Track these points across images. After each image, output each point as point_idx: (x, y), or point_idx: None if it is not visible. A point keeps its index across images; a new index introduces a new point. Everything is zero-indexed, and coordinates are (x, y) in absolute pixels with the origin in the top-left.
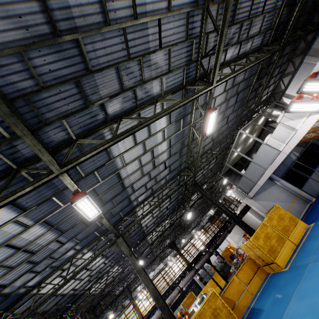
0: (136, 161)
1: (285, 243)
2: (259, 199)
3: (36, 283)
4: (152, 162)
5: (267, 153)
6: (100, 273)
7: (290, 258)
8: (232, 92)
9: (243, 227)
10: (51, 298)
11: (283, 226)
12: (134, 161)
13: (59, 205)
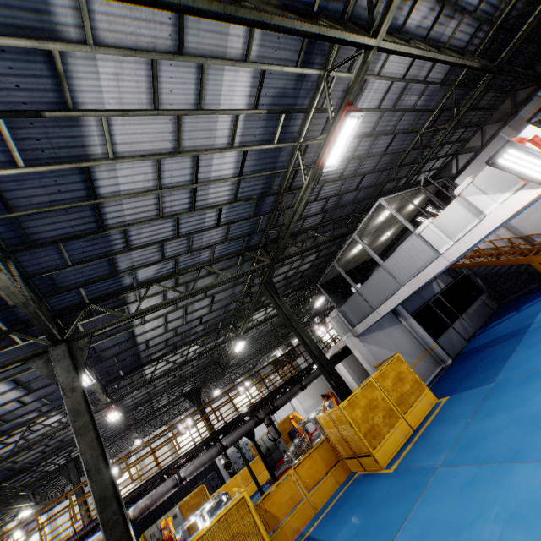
0: (149, 166)
1: (397, 424)
2: (370, 341)
3: None
4: (190, 191)
5: (416, 254)
6: (6, 422)
7: (399, 452)
8: (388, 123)
9: (334, 380)
10: None
11: (400, 393)
12: (142, 158)
13: None
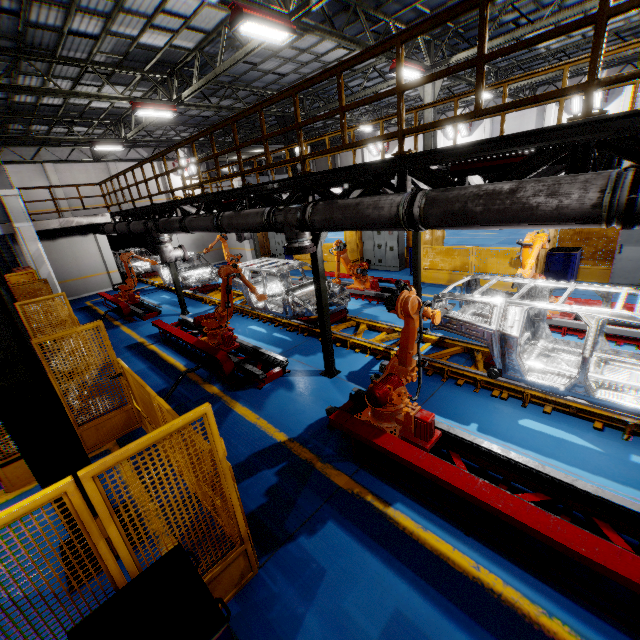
0: None
1: None
2: None
3: None
4: None
5: None
6: None
7: None
8: None
9: None
10: None
11: None
12: None
13: None
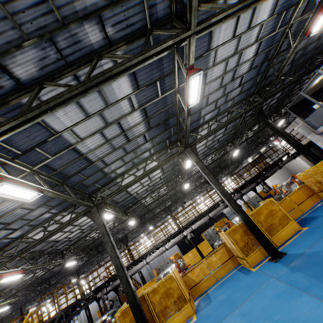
0: (223, 64)
1: None
2: None
3: (121, 173)
4: (233, 71)
5: None
6: (155, 186)
7: None
8: None
9: (309, 155)
10: (124, 193)
11: None
12: (223, 62)
13: (157, 95)
